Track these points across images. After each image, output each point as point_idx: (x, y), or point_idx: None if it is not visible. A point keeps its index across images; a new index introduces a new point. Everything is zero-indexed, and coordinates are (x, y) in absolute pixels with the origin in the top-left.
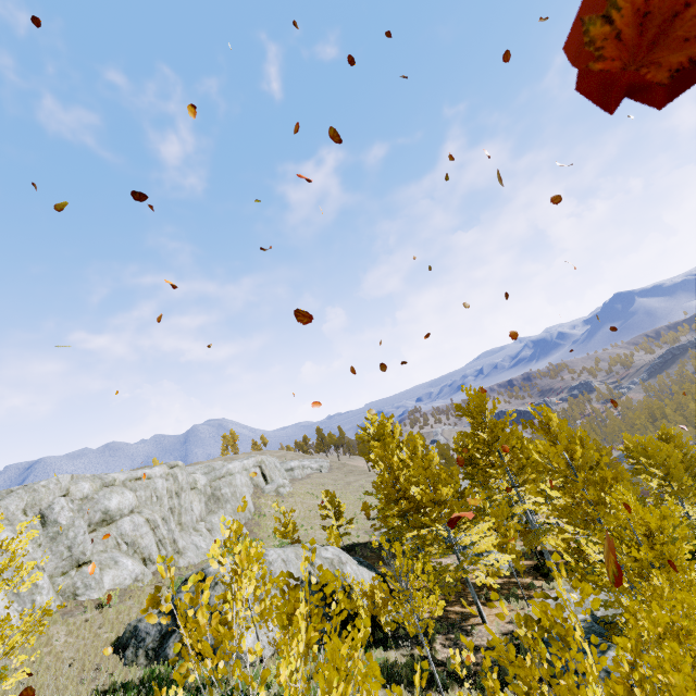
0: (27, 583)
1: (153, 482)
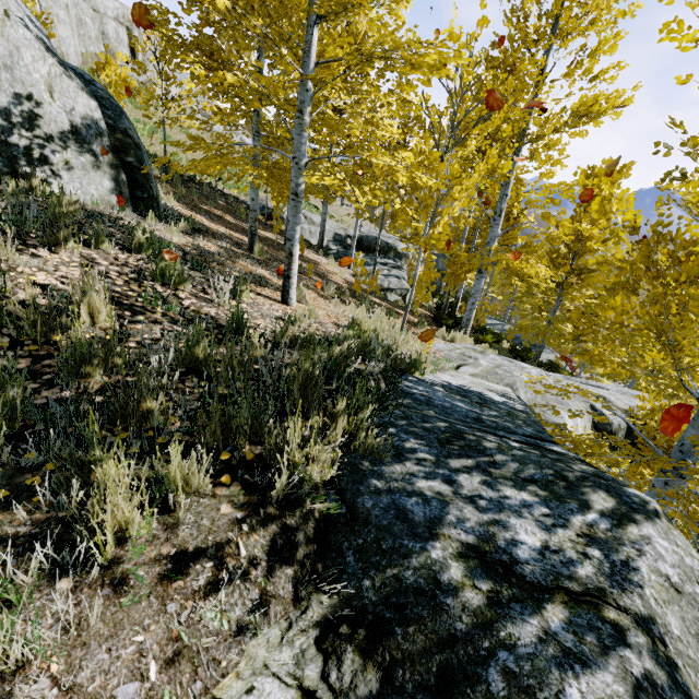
0: None
1: None
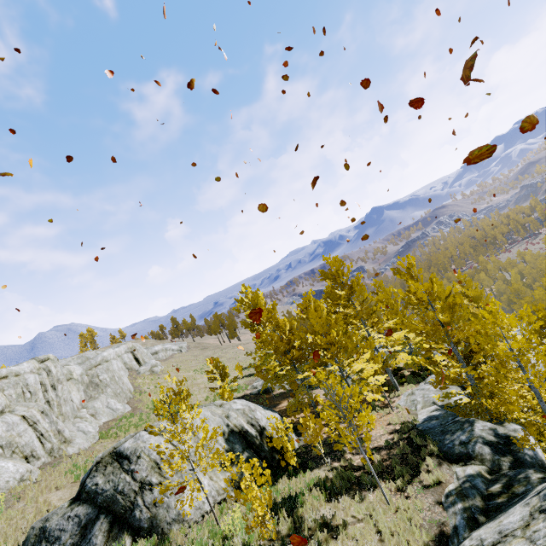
0: None
1: (23, 378)
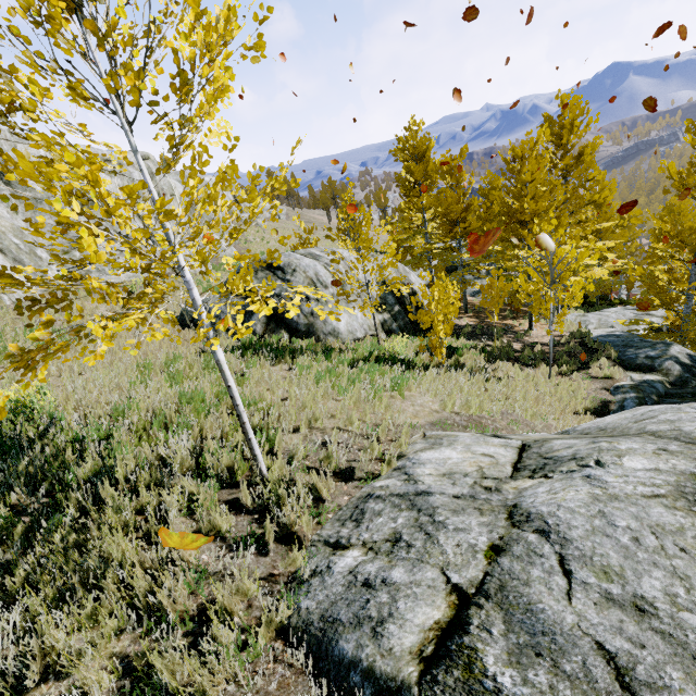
0: (214, 133)
1: (128, 171)
